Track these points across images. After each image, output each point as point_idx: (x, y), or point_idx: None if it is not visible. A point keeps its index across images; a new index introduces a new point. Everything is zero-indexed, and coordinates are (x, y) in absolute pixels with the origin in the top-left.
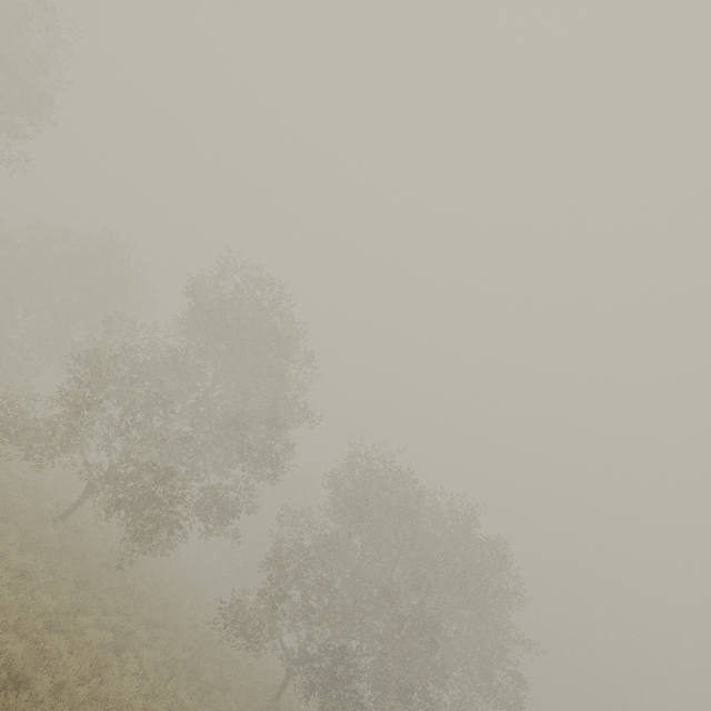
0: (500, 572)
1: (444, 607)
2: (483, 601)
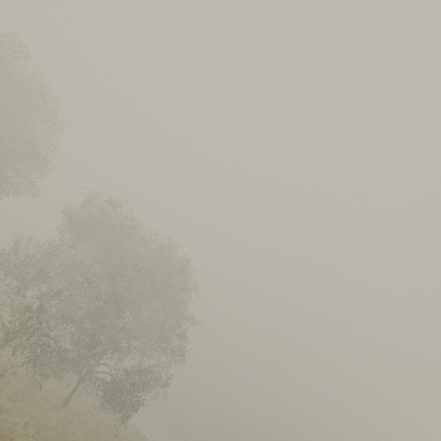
0: (181, 276)
1: (141, 296)
2: (167, 292)
